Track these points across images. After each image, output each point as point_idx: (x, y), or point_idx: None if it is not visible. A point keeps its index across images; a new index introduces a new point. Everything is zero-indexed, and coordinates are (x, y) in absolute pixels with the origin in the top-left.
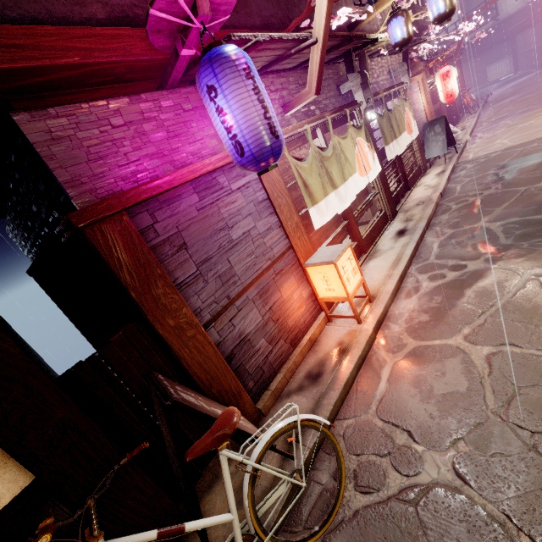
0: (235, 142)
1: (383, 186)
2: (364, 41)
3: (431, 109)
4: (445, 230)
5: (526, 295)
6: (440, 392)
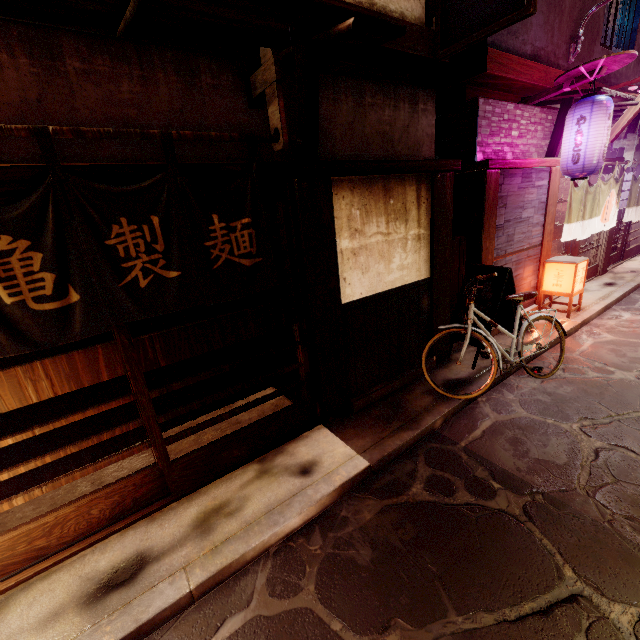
0: (576, 154)
1: (607, 242)
2: None
3: None
4: None
5: None
6: (632, 356)
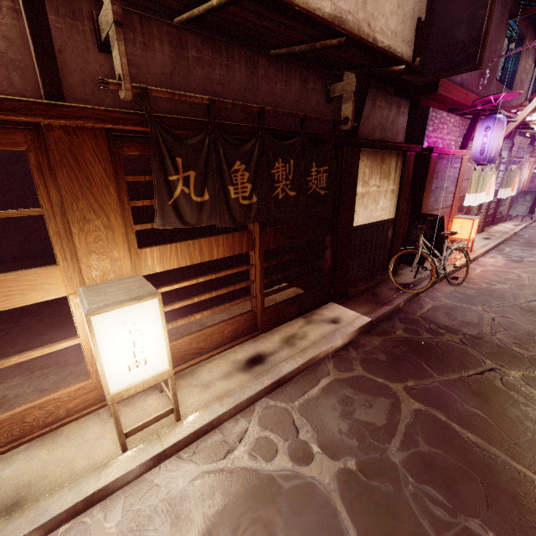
0: (483, 149)
1: (486, 210)
2: (525, 126)
3: (527, 185)
4: (514, 246)
5: None
6: (505, 277)
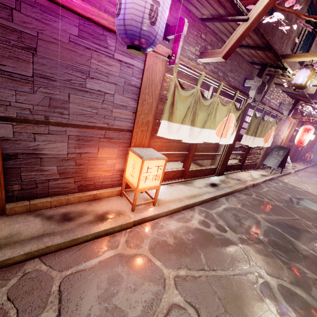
0: (119, 0)
1: (226, 153)
2: (279, 65)
3: (286, 142)
4: (237, 203)
5: (240, 282)
6: (116, 303)
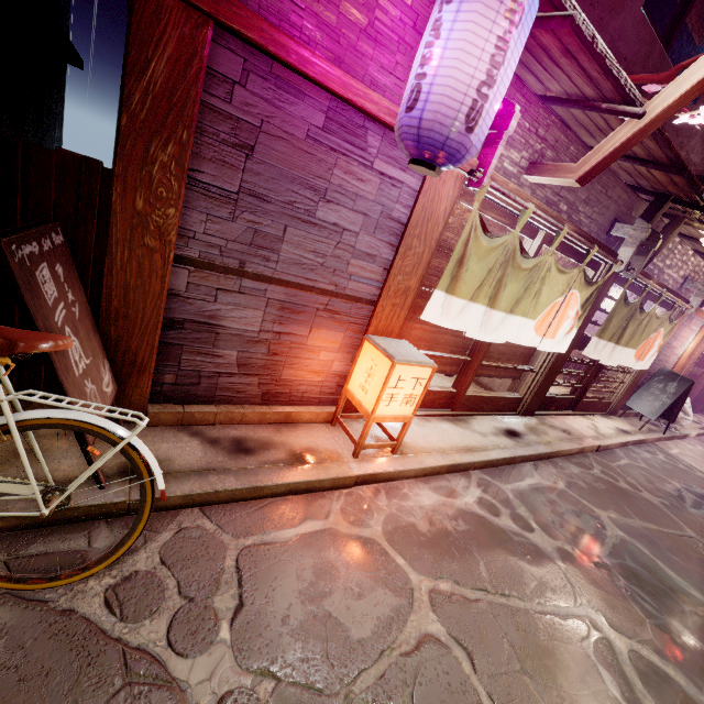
0: (417, 85)
1: (548, 372)
2: (695, 200)
3: (687, 365)
4: (558, 480)
5: (554, 629)
6: (330, 608)
